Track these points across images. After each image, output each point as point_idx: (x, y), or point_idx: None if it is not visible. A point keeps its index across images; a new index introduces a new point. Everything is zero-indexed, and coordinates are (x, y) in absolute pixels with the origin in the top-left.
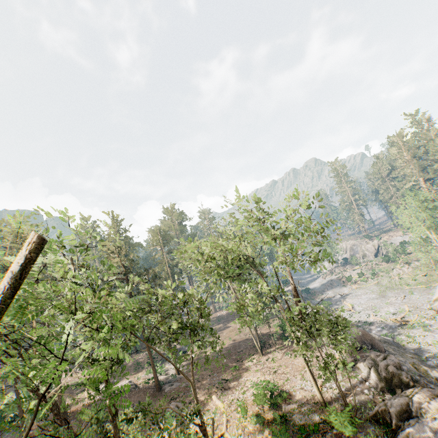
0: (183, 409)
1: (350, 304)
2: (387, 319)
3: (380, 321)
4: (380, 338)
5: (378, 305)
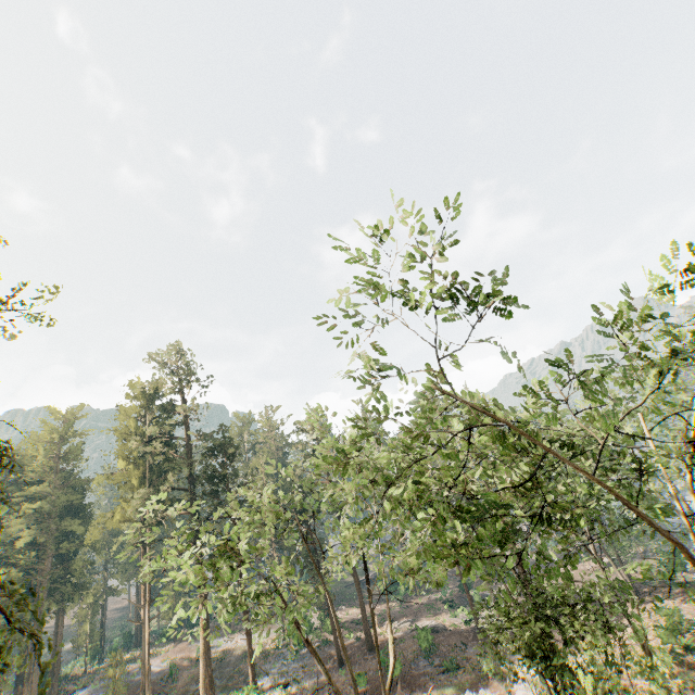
0: None
1: None
2: None
3: None
4: None
5: None
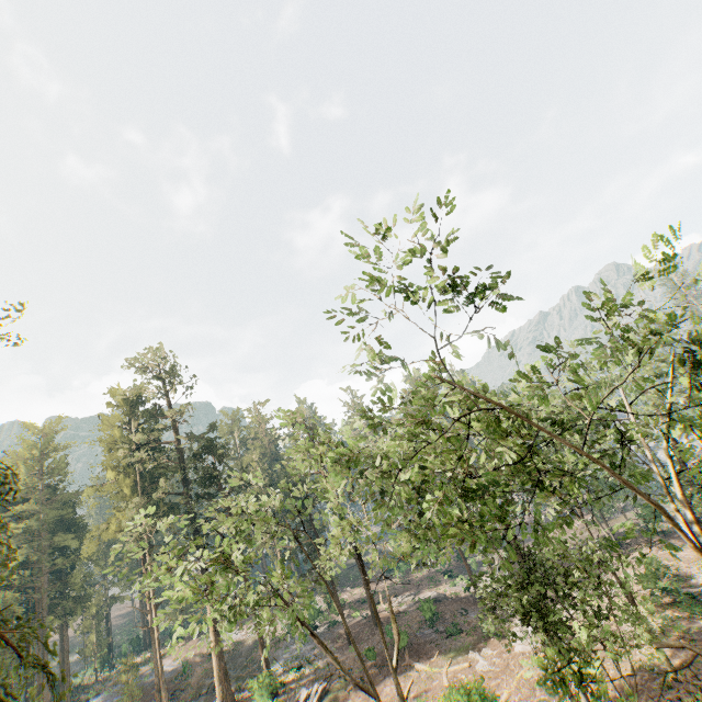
0: None
1: None
2: None
3: None
4: None
5: None
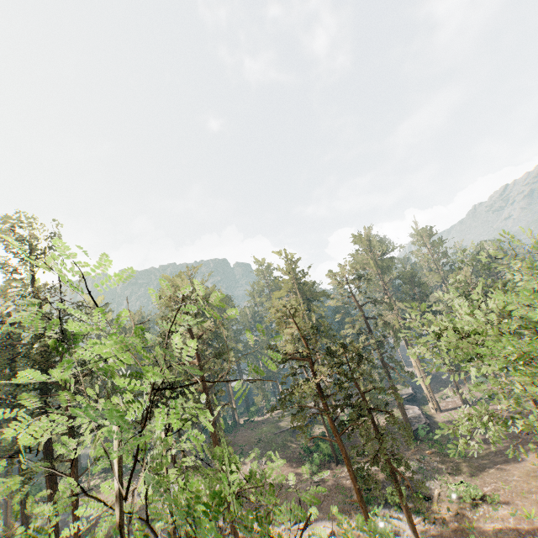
0: None
1: None
2: None
3: None
4: None
5: None
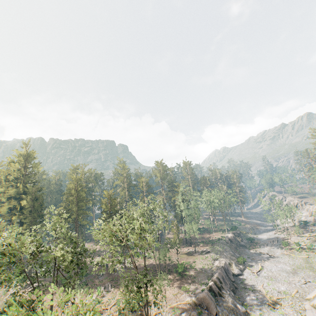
0: (109, 288)
1: (260, 268)
2: (266, 294)
3: (262, 293)
4: (231, 305)
5: (279, 278)
